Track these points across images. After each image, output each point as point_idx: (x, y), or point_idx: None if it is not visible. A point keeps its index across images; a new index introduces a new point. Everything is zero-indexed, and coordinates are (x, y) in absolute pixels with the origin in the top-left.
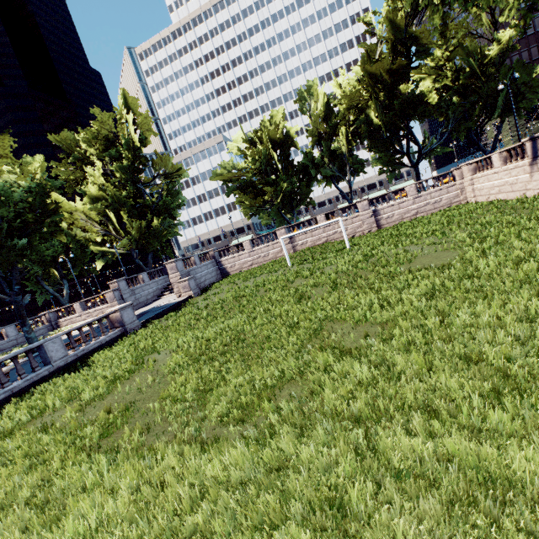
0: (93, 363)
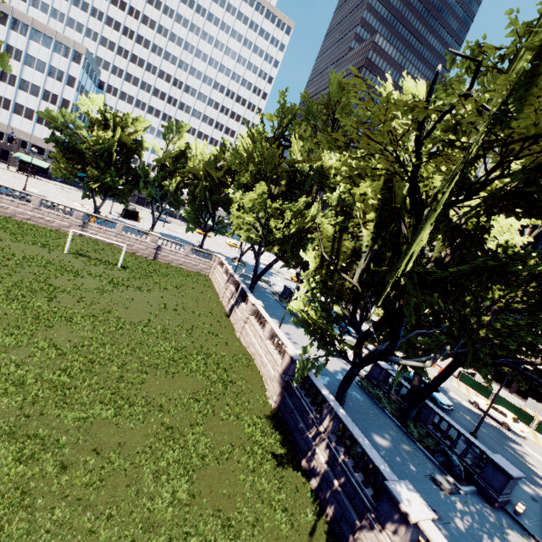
0: None
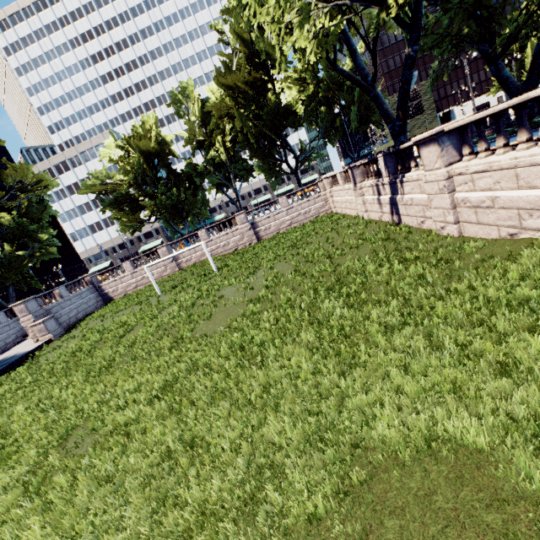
0: None
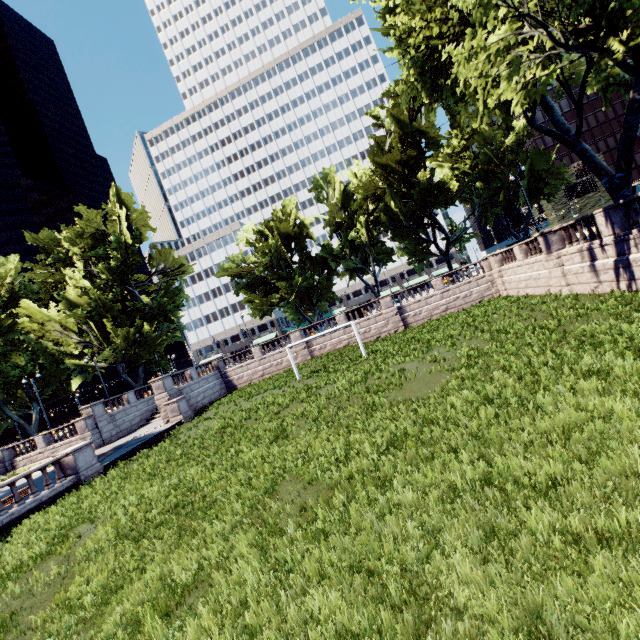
0: (15, 535)
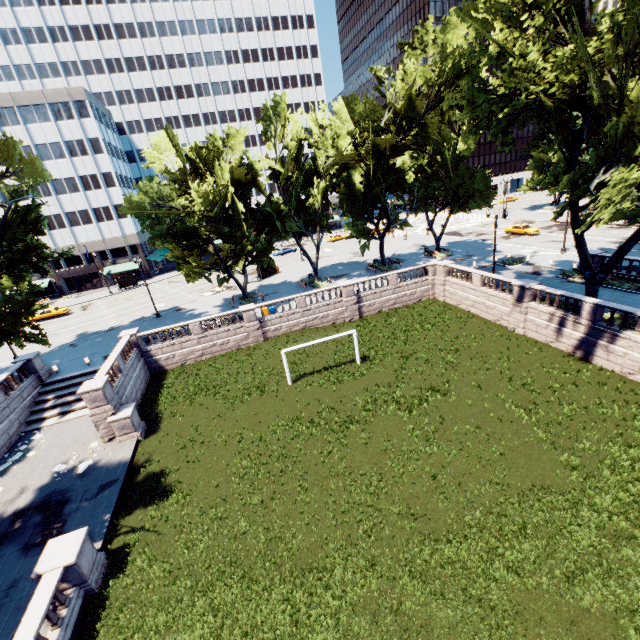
0: None
